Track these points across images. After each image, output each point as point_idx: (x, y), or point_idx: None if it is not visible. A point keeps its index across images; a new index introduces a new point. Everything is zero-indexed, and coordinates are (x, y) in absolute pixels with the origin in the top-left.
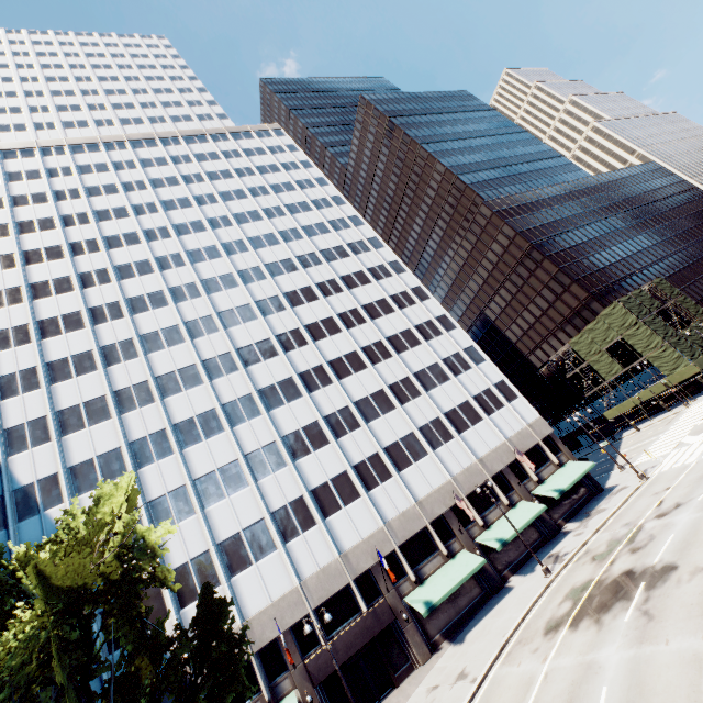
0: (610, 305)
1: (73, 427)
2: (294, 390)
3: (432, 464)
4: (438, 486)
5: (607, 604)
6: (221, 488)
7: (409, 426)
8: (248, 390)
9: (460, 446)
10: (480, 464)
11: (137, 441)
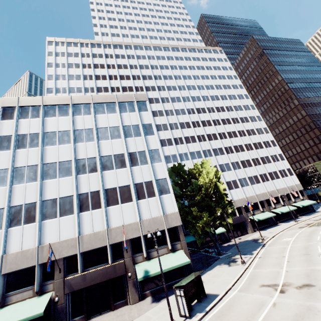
0: None
1: (164, 145)
2: (222, 152)
3: (261, 186)
4: (262, 192)
5: (320, 224)
6: None
7: (256, 173)
8: (209, 148)
9: (271, 184)
10: (276, 191)
11: (180, 154)
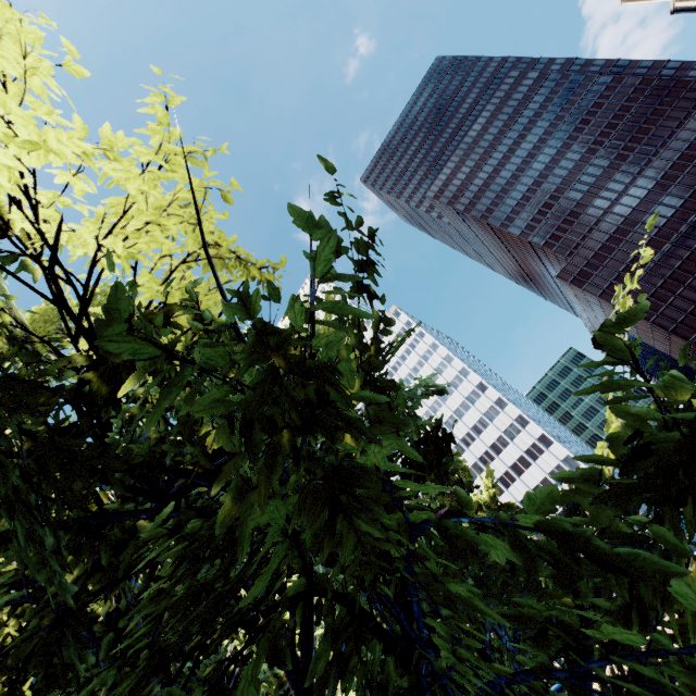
0: None
1: None
2: None
3: None
4: None
5: None
6: None
7: None
8: None
9: None
10: None
11: None
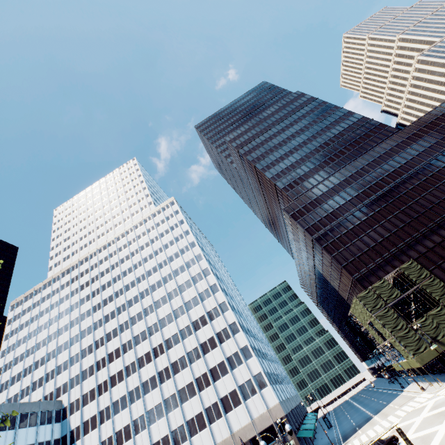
0: (353, 298)
1: (85, 403)
2: (155, 383)
3: (207, 434)
4: None
5: None
6: (123, 438)
7: (200, 407)
8: (138, 383)
9: (224, 423)
10: (232, 437)
11: (101, 410)
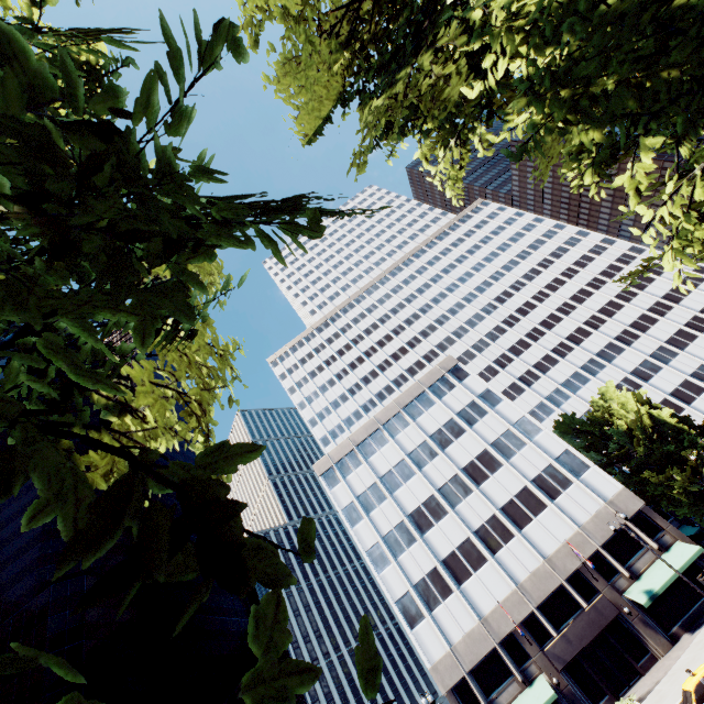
0: None
1: (511, 399)
2: (617, 348)
3: None
4: None
5: None
6: None
7: None
8: (588, 357)
9: None
10: None
11: (547, 396)
